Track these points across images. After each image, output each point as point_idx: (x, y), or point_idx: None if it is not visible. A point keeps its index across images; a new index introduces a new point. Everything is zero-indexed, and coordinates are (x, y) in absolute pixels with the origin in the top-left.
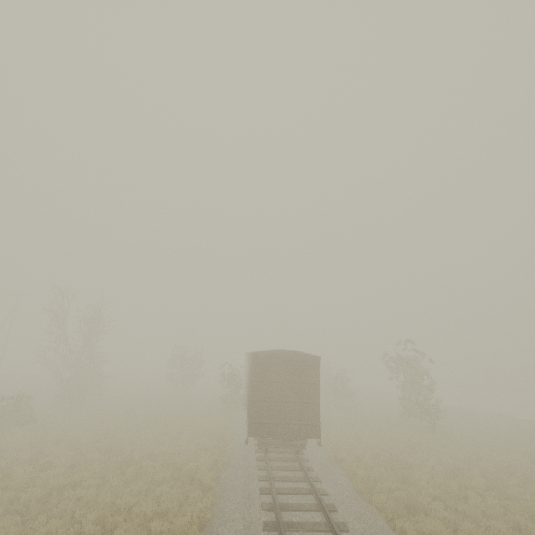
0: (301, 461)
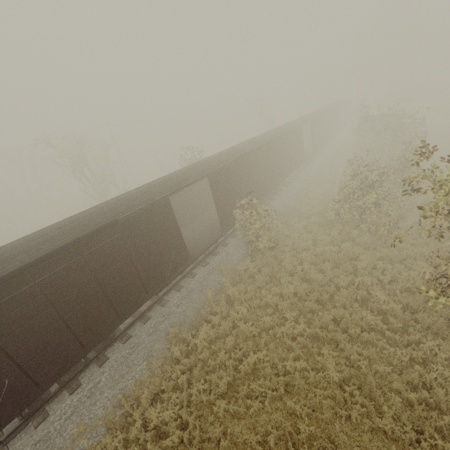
0: (4, 436)
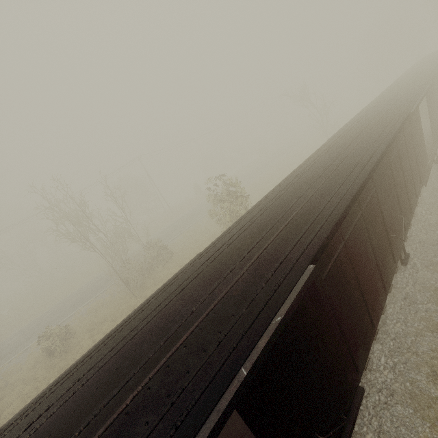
0: None
